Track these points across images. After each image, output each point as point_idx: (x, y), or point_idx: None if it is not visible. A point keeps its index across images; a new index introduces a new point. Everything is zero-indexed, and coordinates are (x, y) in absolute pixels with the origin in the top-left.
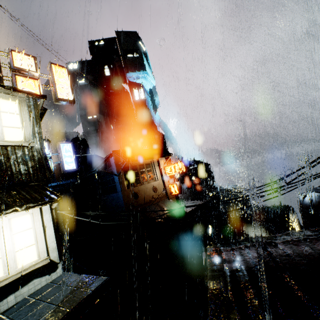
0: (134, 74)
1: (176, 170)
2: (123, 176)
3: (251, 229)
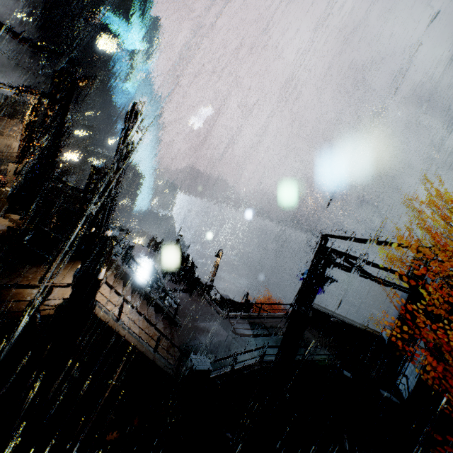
0: (108, 16)
1: None
2: None
3: None
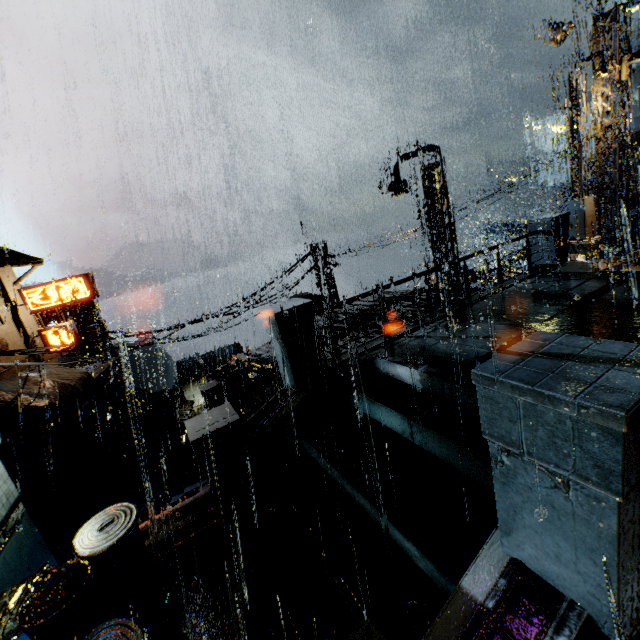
0: None
1: (62, 296)
2: None
3: (194, 391)
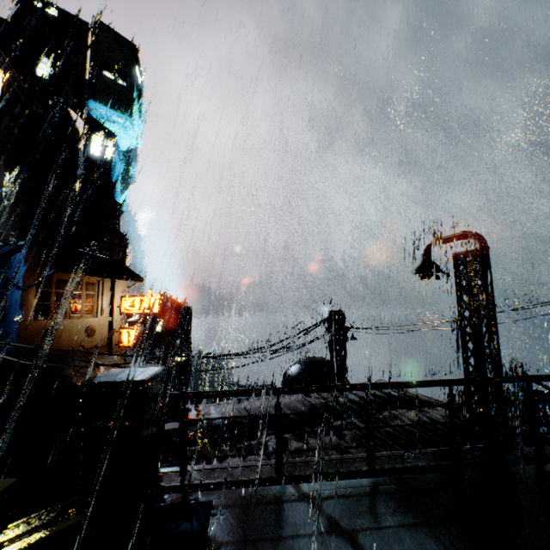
0: (106, 110)
1: (142, 307)
2: (33, 293)
3: None
